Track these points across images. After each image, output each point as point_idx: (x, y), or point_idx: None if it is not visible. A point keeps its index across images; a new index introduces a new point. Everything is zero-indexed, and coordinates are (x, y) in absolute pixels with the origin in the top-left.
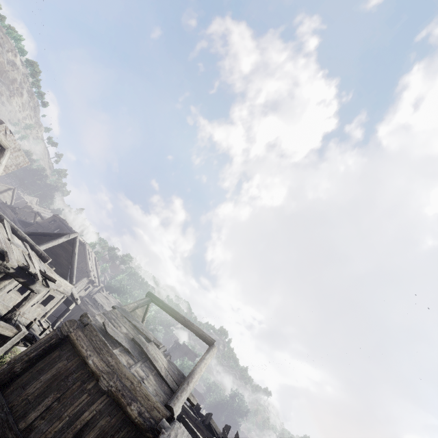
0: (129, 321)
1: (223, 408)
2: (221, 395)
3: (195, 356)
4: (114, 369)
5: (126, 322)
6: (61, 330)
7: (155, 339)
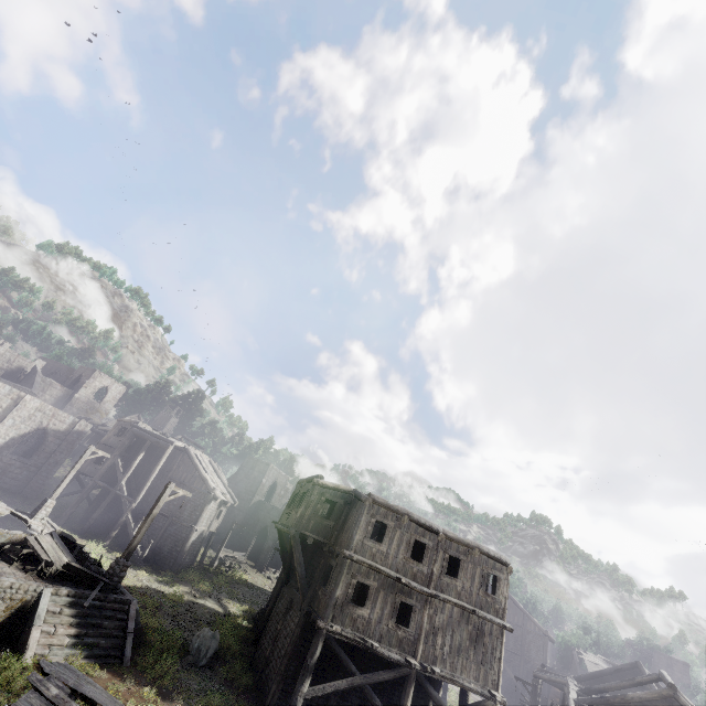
0: None
1: None
2: None
3: (685, 665)
4: None
5: None
6: None
7: None
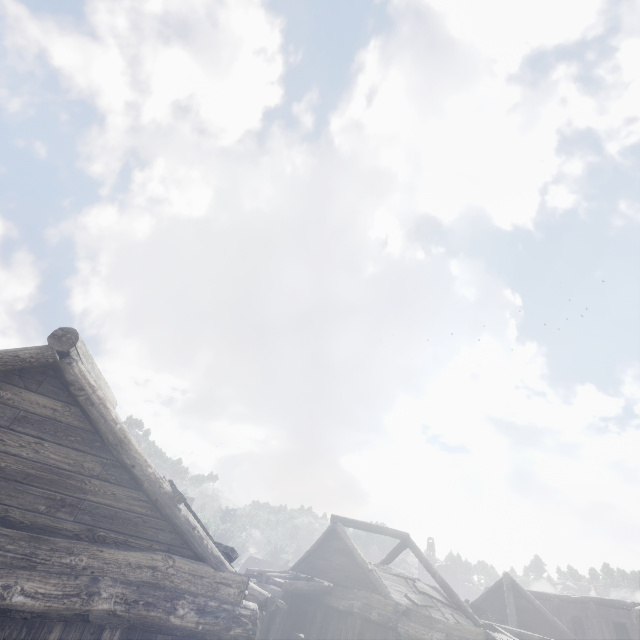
0: (390, 574)
1: (227, 538)
2: (222, 526)
3: (191, 500)
4: (446, 630)
5: (392, 578)
6: (402, 635)
7: (409, 574)
